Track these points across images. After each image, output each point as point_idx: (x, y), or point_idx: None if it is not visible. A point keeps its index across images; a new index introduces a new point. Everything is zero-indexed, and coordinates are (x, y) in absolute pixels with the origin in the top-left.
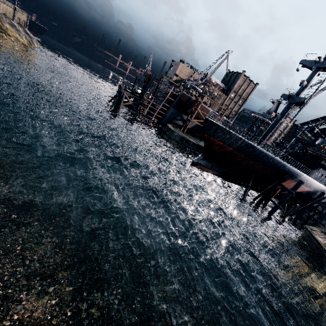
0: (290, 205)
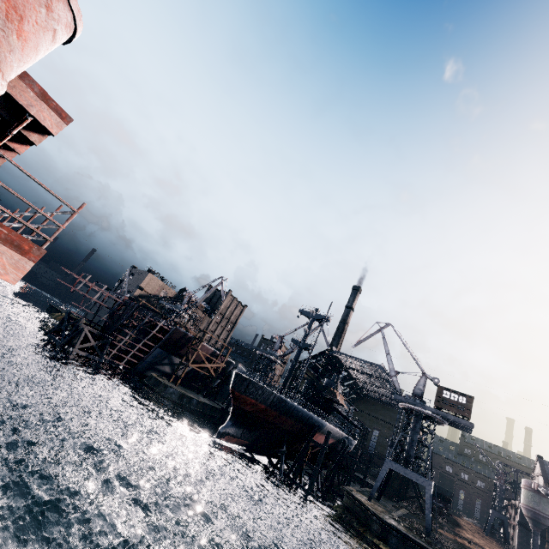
0: (321, 468)
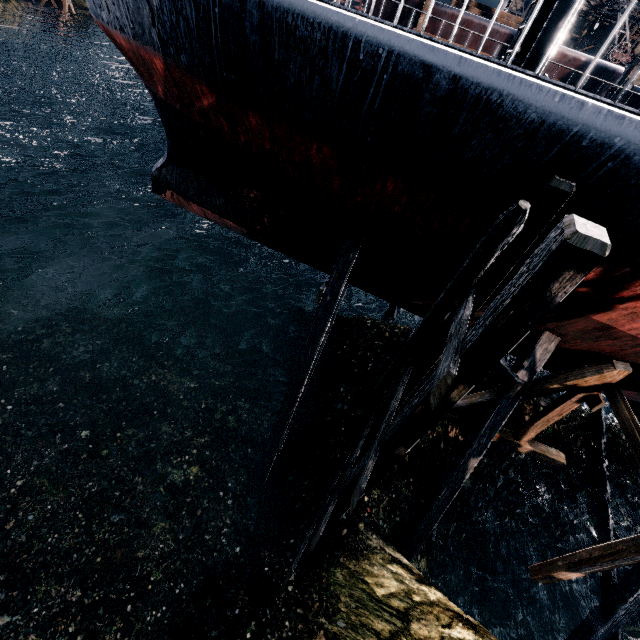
0: None
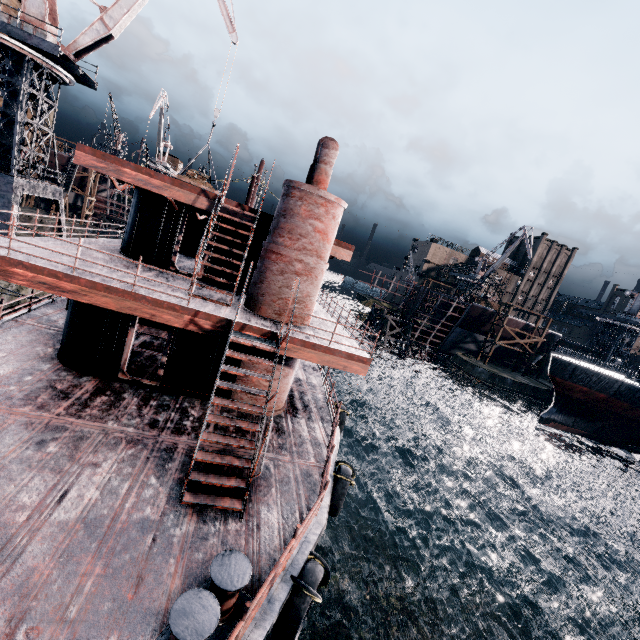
0: None
